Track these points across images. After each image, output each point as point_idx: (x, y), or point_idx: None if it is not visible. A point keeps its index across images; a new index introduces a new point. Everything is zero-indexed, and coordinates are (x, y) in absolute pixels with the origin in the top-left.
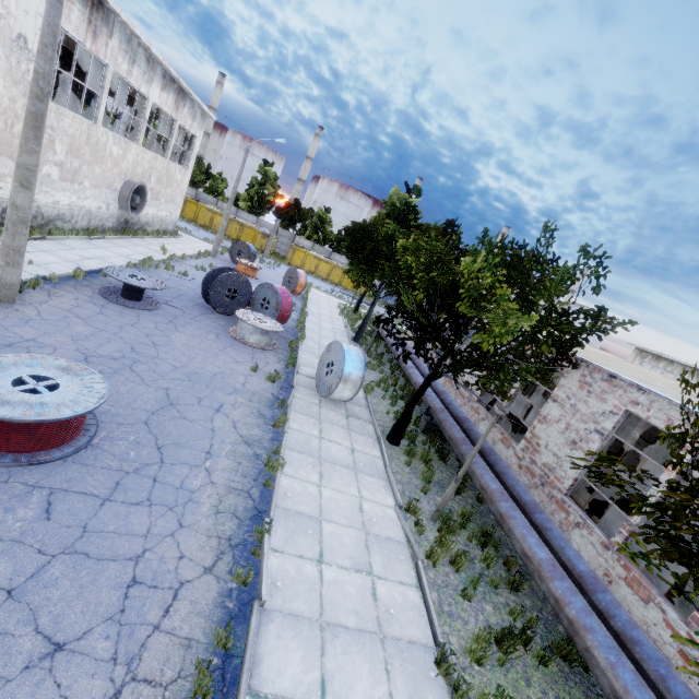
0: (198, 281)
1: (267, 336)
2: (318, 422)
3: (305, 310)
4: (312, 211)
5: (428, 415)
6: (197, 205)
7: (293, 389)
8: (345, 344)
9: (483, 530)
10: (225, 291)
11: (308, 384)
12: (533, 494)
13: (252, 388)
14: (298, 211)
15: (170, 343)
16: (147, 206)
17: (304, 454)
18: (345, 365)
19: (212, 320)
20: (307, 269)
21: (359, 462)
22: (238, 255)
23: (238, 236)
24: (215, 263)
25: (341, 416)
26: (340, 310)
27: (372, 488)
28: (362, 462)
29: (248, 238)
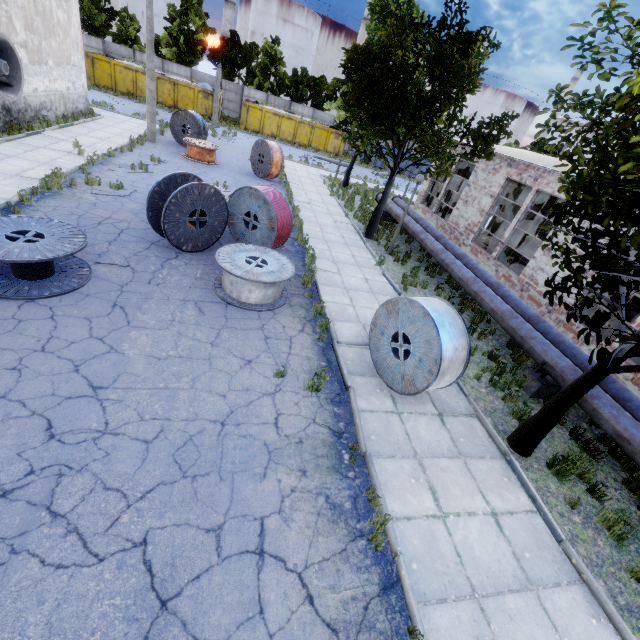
0: (140, 193)
1: (273, 288)
2: (417, 464)
3: (292, 202)
4: (256, 46)
5: (540, 372)
6: (109, 64)
7: (352, 397)
8: (427, 304)
9: None
10: (186, 216)
11: (361, 365)
12: None
13: (293, 427)
14: (238, 49)
15: (124, 368)
16: (31, 77)
17: (448, 603)
18: (442, 351)
19: (181, 272)
20: (268, 132)
21: (522, 551)
22: (183, 132)
23: (174, 101)
24: (157, 152)
25: (434, 424)
26: (327, 188)
27: (583, 633)
28: (524, 548)
29: (187, 102)
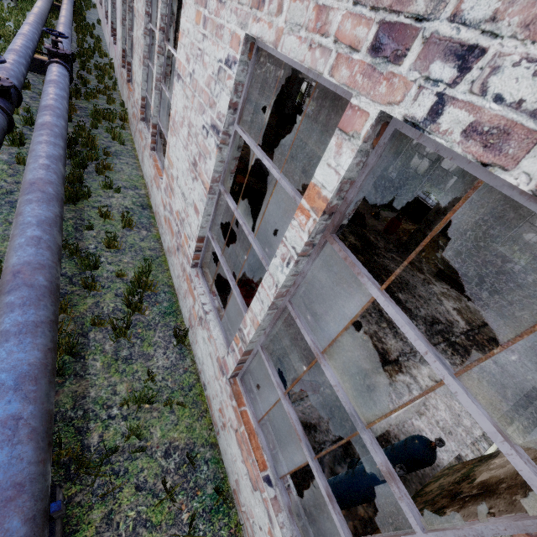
0: None
1: None
2: None
3: None
4: None
5: None
6: None
7: None
8: None
9: (47, 20)
10: None
11: None
12: (104, 30)
13: None
14: None
15: None
16: None
17: None
18: None
19: None
20: None
21: None
22: None
23: None
24: None
25: None
26: None
27: None
28: None
29: None
